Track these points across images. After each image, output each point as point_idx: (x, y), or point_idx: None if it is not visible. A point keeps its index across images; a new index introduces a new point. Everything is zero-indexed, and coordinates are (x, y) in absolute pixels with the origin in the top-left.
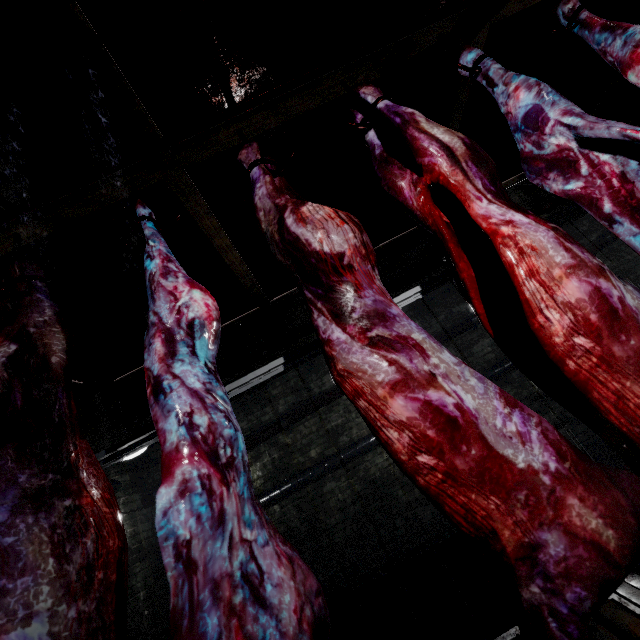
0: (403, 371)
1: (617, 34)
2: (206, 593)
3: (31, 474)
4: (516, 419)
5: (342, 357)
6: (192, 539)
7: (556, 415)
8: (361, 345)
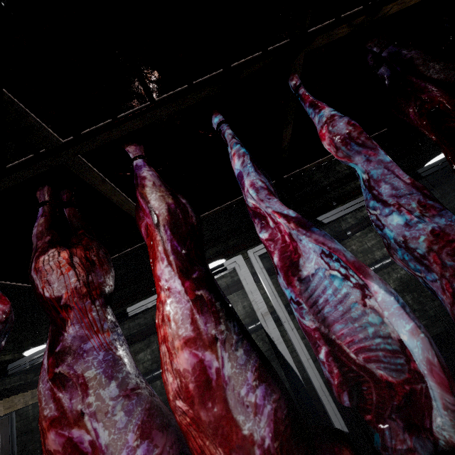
0: (61, 409)
1: (315, 112)
2: None
3: None
4: (140, 451)
5: (39, 383)
6: None
7: None
8: (48, 378)
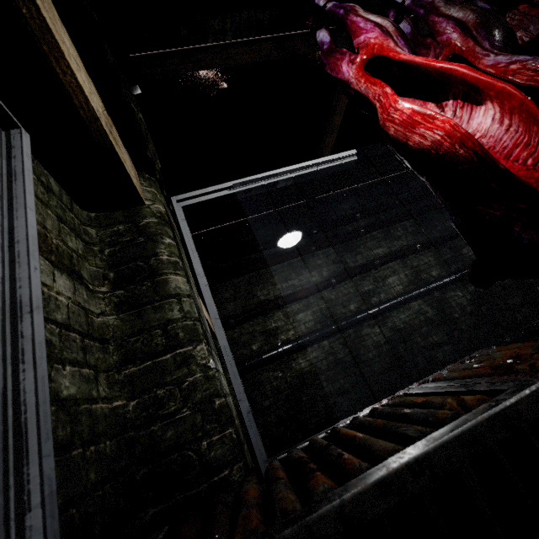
0: None
1: None
2: None
3: None
4: None
5: None
6: None
7: (520, 299)
8: None
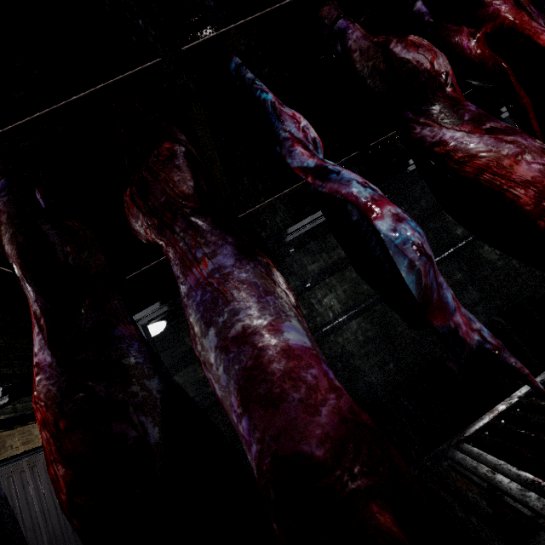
0: (522, 146)
1: None
2: (439, 276)
3: (232, 237)
4: None
5: (461, 147)
6: (421, 242)
7: (474, 296)
8: (479, 134)
